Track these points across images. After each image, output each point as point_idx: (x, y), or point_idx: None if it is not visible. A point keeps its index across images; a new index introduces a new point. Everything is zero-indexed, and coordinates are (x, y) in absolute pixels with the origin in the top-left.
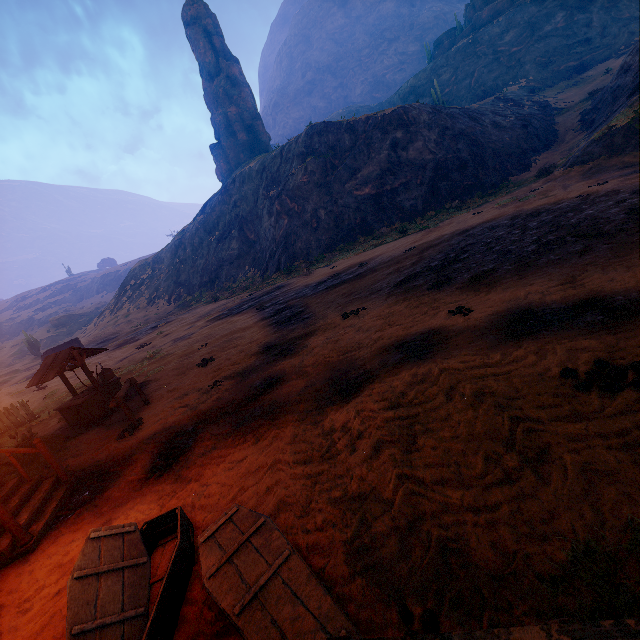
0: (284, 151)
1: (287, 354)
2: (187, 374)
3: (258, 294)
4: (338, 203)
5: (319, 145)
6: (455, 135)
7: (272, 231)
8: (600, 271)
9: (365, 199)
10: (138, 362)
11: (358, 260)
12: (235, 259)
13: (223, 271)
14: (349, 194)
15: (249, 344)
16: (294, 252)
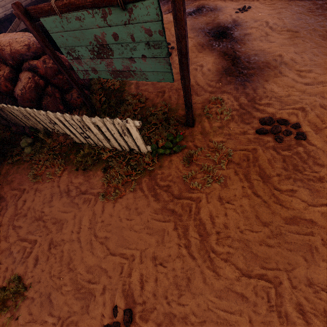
0: None
1: None
2: None
3: None
4: None
5: None
6: None
7: None
8: (293, 37)
9: None
10: None
11: None
12: None
13: None
14: None
15: None
16: None
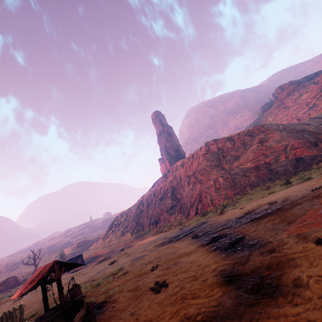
0: (194, 155)
1: (273, 293)
2: (141, 300)
3: (187, 228)
4: (230, 173)
5: (213, 149)
6: (299, 131)
7: (190, 192)
8: None
9: (248, 169)
10: (106, 276)
11: (262, 202)
12: (169, 209)
13: (162, 216)
14: (237, 168)
15: (200, 270)
16: (206, 202)
